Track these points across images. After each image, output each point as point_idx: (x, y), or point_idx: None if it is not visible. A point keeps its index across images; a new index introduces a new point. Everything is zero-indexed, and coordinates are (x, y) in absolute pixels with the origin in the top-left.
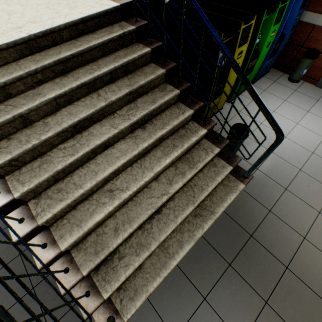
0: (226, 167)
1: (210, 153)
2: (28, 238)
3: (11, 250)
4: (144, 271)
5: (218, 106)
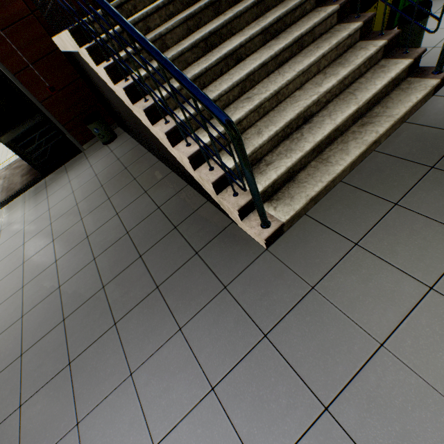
0: (400, 63)
1: (372, 48)
2: (173, 140)
3: (150, 207)
4: (299, 182)
5: (374, 30)
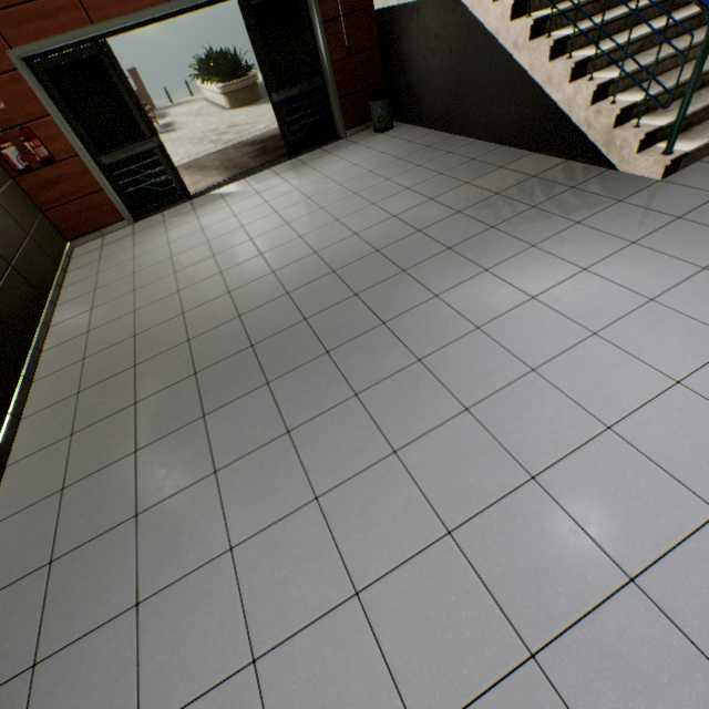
0: None
1: None
2: (573, 76)
3: (488, 168)
4: (696, 132)
5: None
